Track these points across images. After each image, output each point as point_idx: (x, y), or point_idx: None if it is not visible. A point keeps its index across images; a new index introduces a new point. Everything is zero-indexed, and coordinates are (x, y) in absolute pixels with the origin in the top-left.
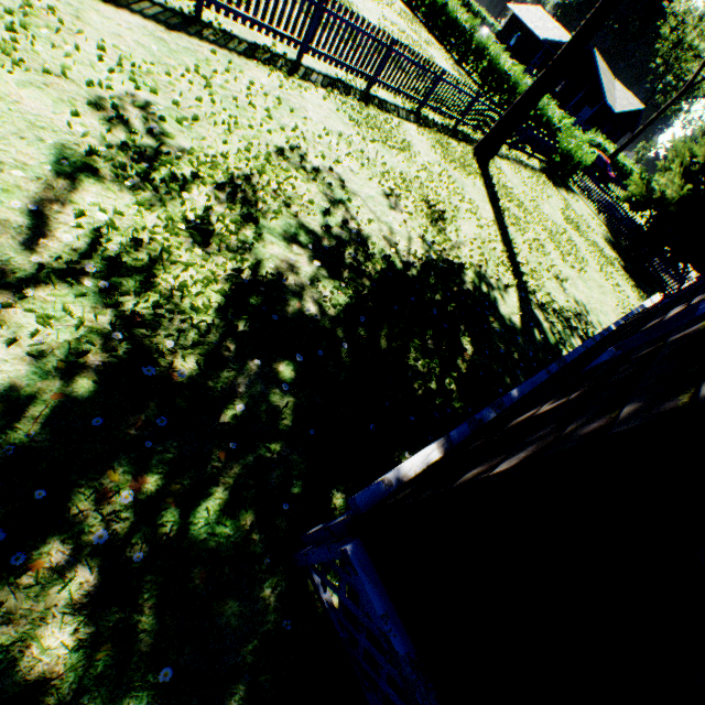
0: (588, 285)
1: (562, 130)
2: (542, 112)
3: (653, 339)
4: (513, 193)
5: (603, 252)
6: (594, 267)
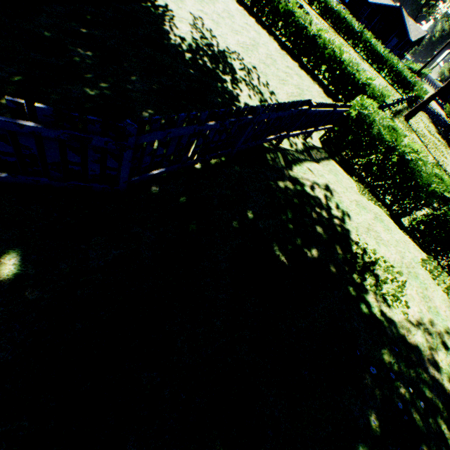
0: (449, 163)
1: (411, 82)
2: (401, 74)
3: None
4: (418, 131)
5: (442, 143)
6: (445, 153)
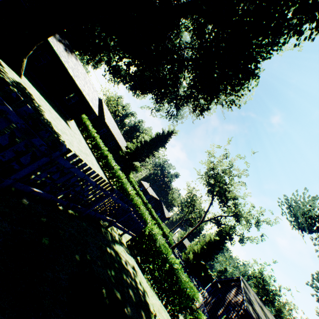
0: None
1: (167, 234)
2: (163, 228)
3: (224, 317)
4: None
5: None
6: None
